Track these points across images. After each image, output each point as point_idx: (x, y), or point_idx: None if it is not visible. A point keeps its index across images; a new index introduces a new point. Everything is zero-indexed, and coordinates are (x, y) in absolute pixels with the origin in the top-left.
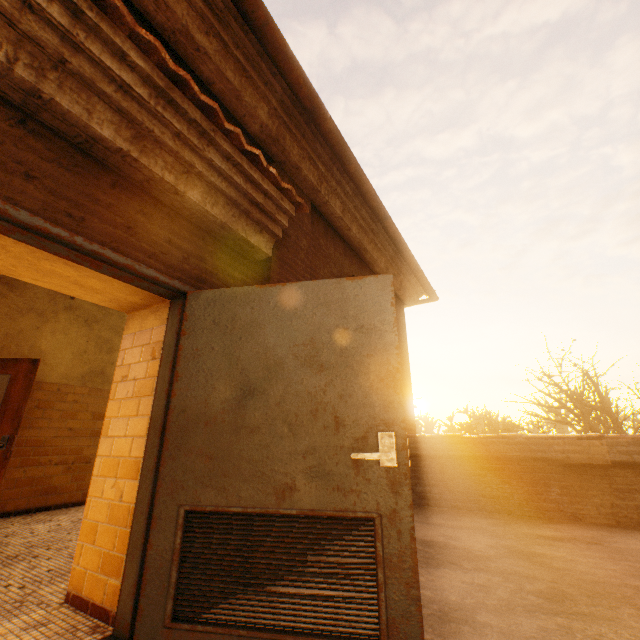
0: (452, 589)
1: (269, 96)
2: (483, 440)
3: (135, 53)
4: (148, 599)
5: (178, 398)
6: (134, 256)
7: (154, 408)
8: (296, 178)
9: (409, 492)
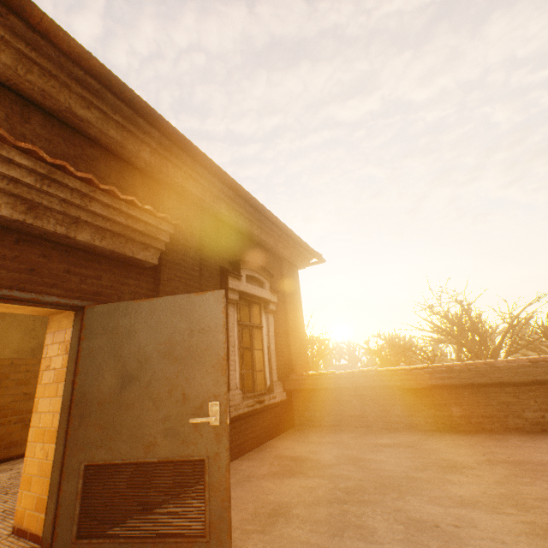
0: (289, 493)
1: (149, 141)
2: (348, 375)
3: (20, 156)
4: (61, 526)
5: (79, 387)
6: (38, 290)
7: (64, 393)
8: (183, 193)
9: (227, 441)
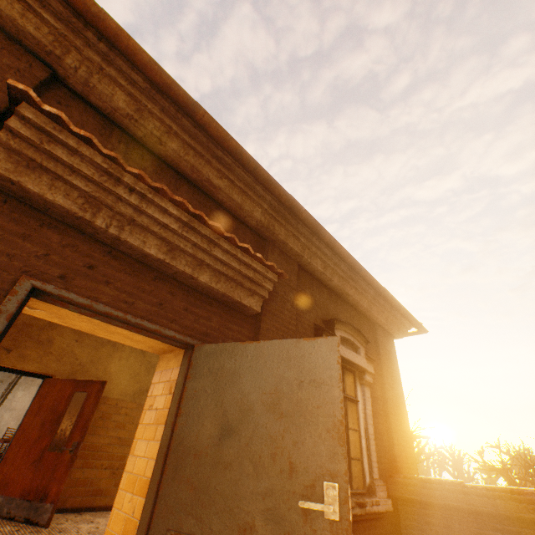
0: None
1: (261, 203)
2: (487, 492)
3: (172, 207)
4: None
5: (178, 431)
6: (162, 323)
7: (163, 436)
8: (284, 249)
9: None
